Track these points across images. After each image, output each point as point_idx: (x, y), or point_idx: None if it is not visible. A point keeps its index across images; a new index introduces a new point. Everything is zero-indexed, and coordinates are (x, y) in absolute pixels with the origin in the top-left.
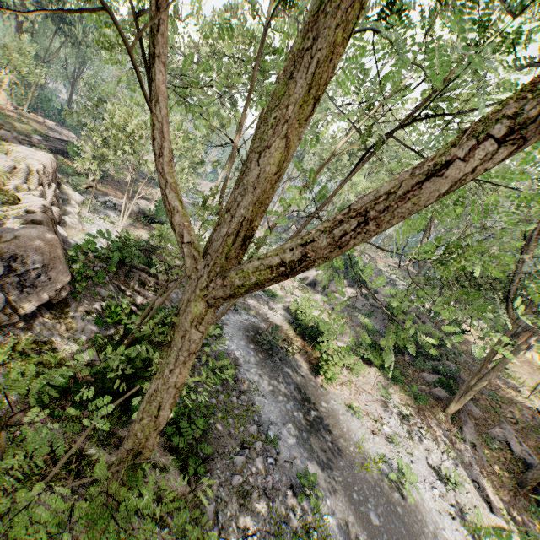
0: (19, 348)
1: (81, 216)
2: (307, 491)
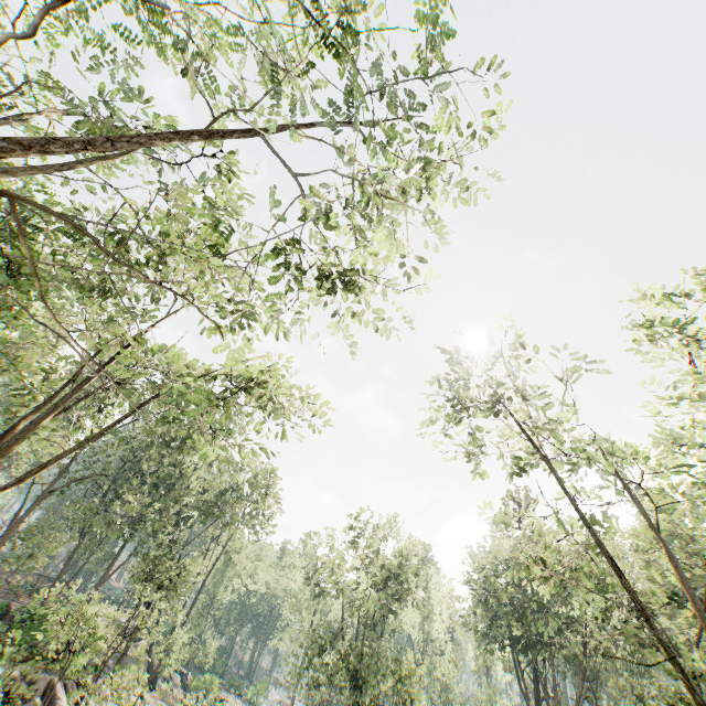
0: None
1: None
2: None
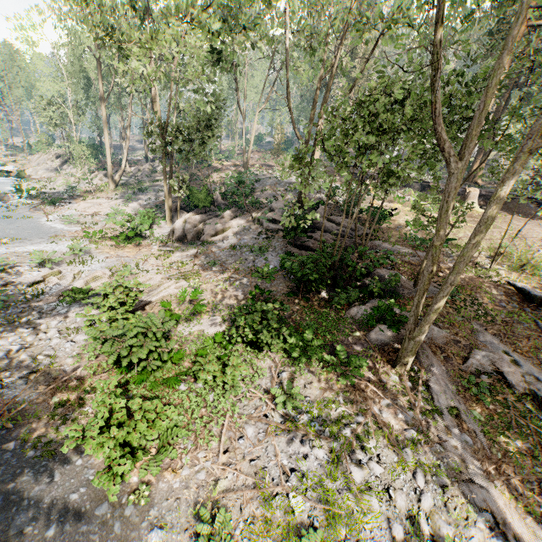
0: None
1: None
2: None
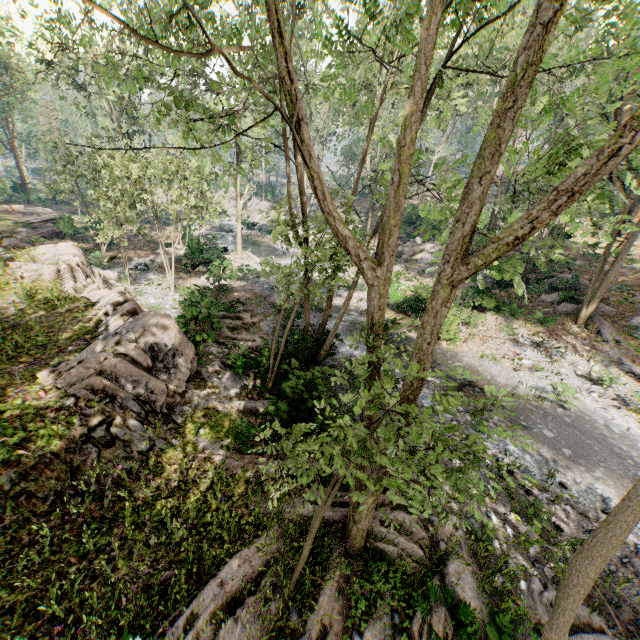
0: (196, 420)
1: (128, 292)
2: (482, 435)
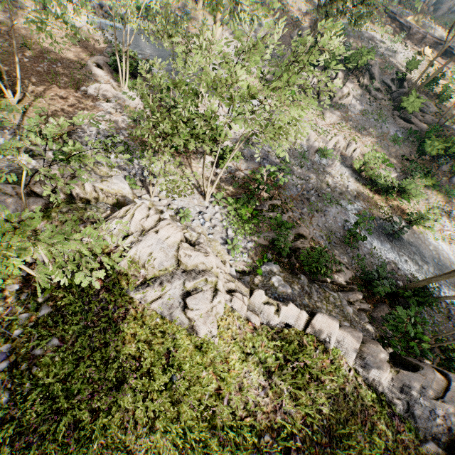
0: None
1: (160, 210)
2: None
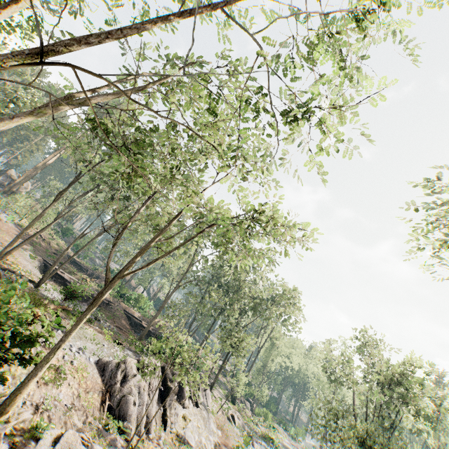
0: None
1: None
2: None
